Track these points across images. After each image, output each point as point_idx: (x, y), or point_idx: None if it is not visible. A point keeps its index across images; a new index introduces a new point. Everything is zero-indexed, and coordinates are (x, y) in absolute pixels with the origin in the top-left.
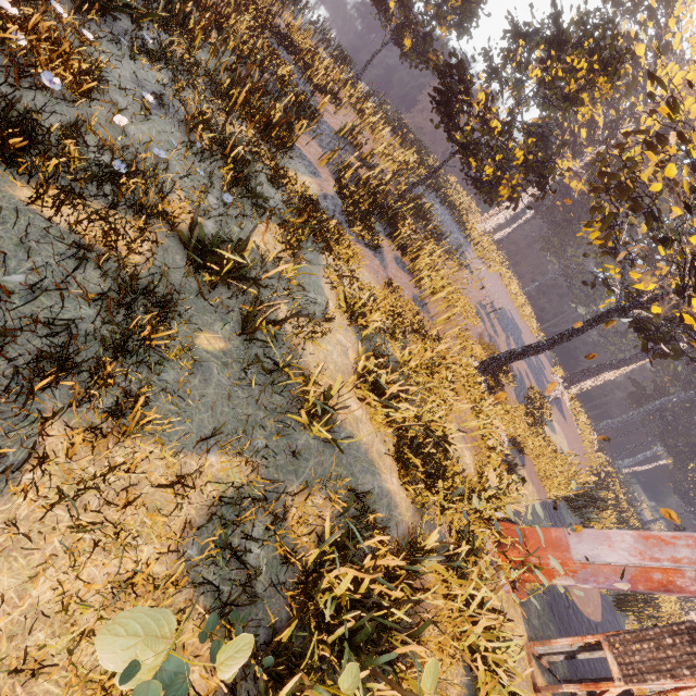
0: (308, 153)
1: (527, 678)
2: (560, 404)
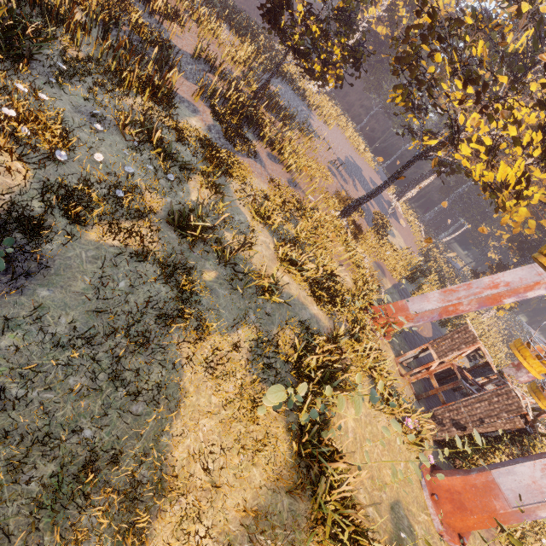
0: (183, 93)
1: (397, 373)
2: (395, 214)
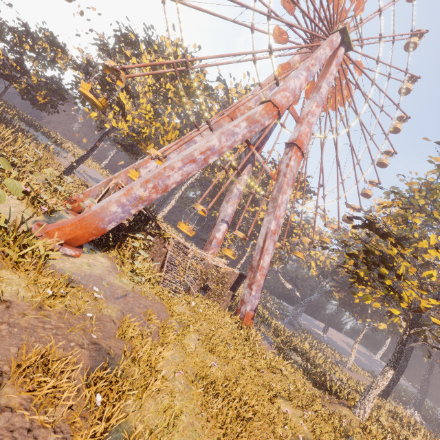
0: None
1: None
2: None
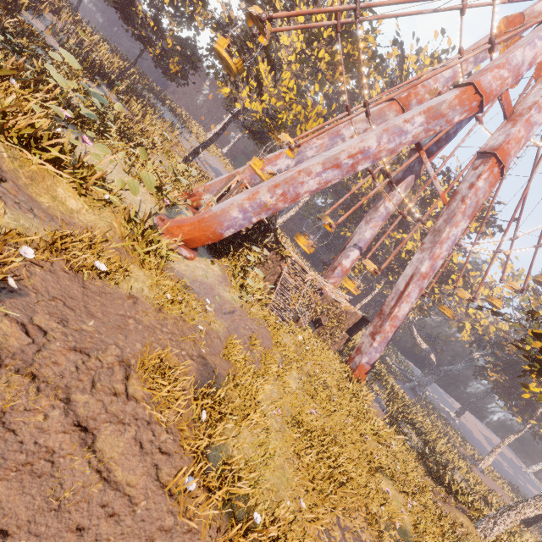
0: (36, 24)
1: None
2: None
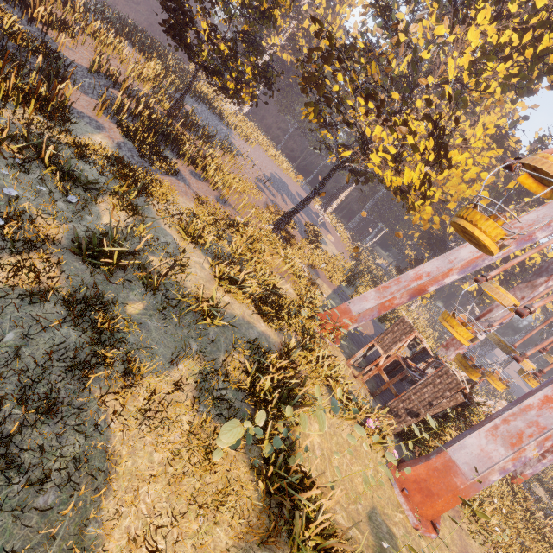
0: (82, 108)
1: (351, 375)
2: (324, 224)
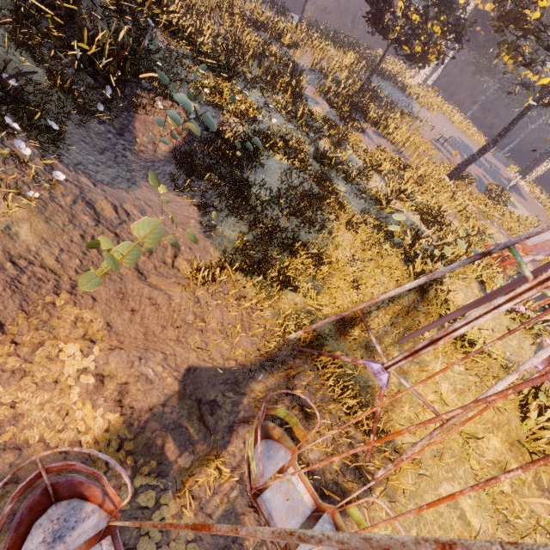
0: (308, 93)
1: None
2: (519, 190)
